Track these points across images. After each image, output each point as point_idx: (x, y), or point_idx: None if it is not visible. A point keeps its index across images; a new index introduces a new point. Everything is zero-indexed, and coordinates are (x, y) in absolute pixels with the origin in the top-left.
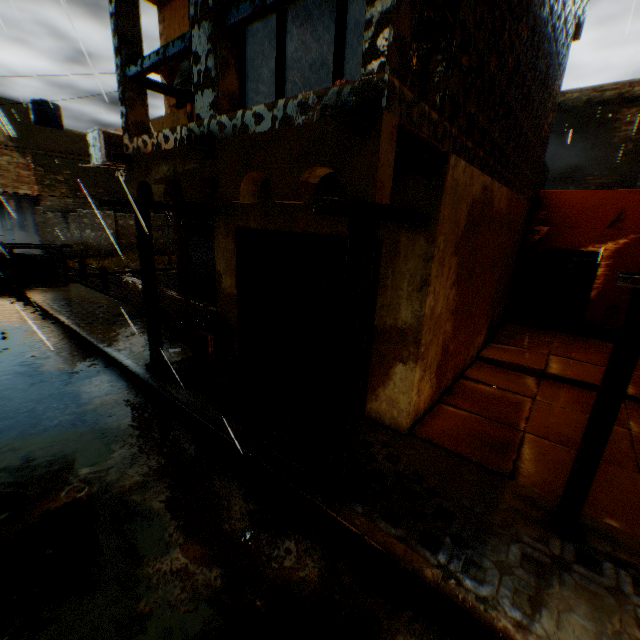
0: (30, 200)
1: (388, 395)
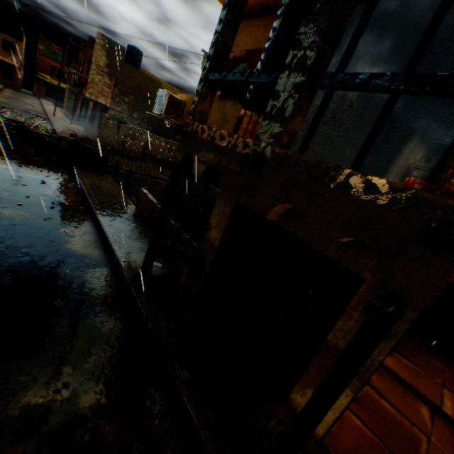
0: (102, 106)
1: None
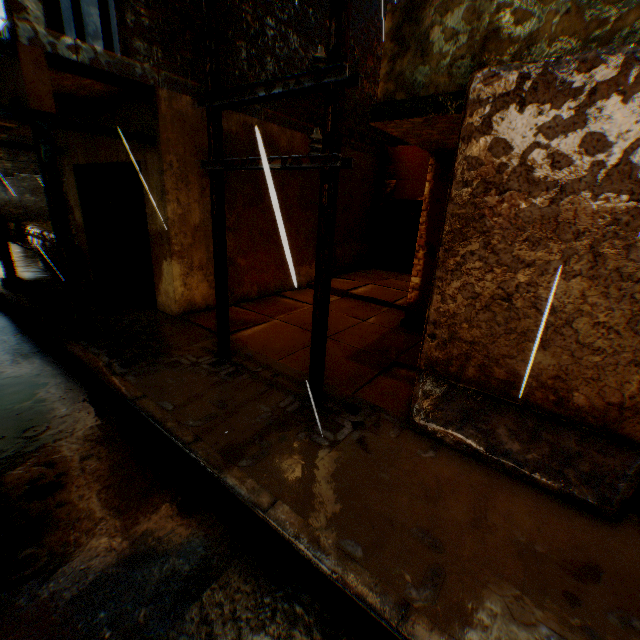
0: None
1: (164, 288)
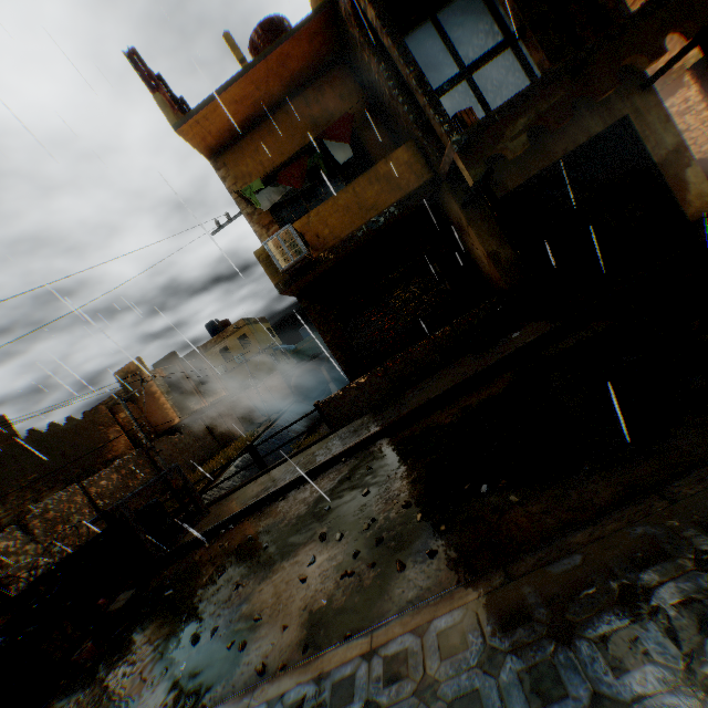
0: None
1: (692, 194)
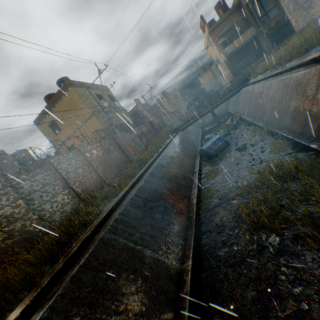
0: None
1: None
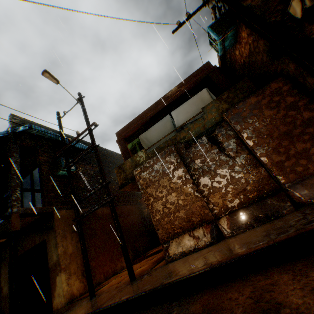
0: None
1: (57, 292)
